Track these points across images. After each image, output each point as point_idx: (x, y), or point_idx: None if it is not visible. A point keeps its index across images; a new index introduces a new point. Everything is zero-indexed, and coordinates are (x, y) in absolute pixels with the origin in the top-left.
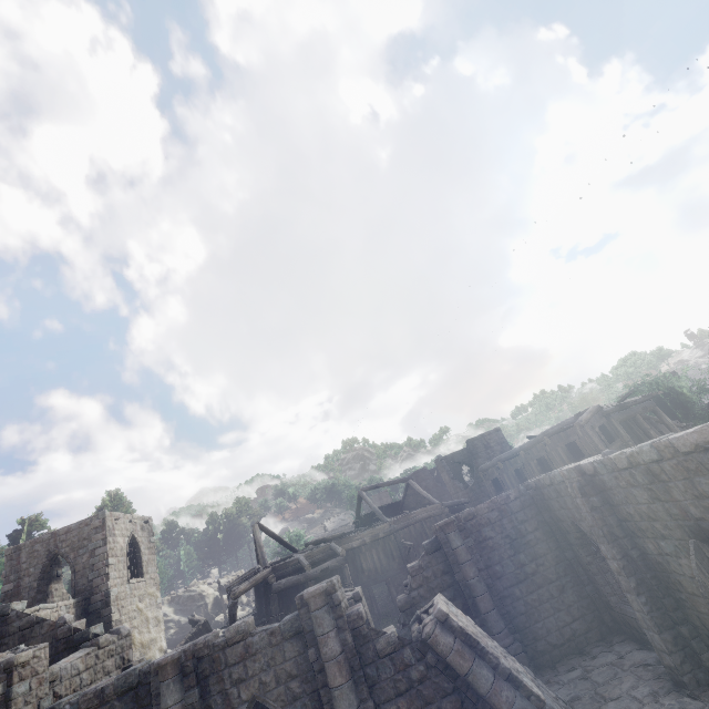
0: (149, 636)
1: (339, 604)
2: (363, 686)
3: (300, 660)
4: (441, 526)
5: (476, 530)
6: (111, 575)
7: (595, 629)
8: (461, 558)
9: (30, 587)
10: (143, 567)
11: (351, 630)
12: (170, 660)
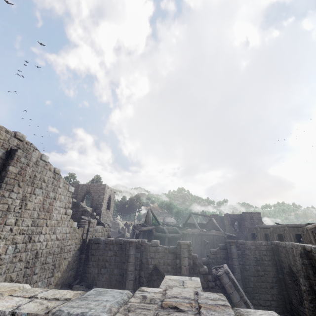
0: None
1: (191, 250)
2: None
3: (173, 261)
4: (229, 242)
5: (243, 249)
6: (103, 205)
7: (281, 308)
8: (233, 256)
9: (79, 198)
10: (110, 207)
11: (192, 260)
12: (134, 241)
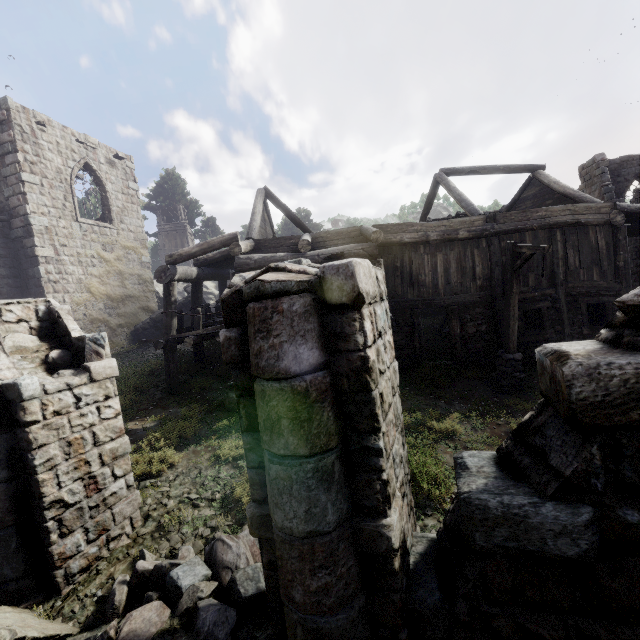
0: (123, 291)
1: None
2: None
3: None
4: None
5: None
6: (31, 197)
7: None
8: None
9: None
10: (111, 212)
11: None
12: None
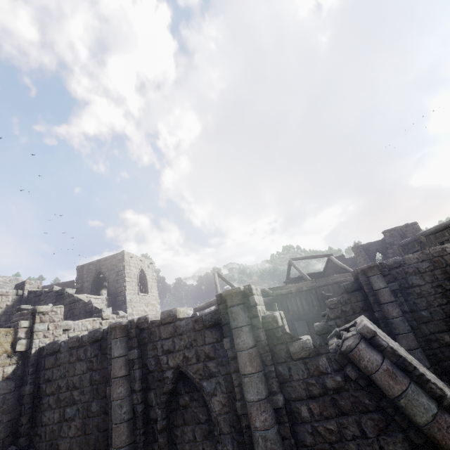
0: None
1: (254, 305)
2: (273, 380)
3: (217, 346)
4: (363, 270)
5: (402, 277)
6: (127, 287)
7: None
8: (383, 299)
9: (88, 288)
10: (148, 288)
11: (265, 331)
12: (118, 325)
